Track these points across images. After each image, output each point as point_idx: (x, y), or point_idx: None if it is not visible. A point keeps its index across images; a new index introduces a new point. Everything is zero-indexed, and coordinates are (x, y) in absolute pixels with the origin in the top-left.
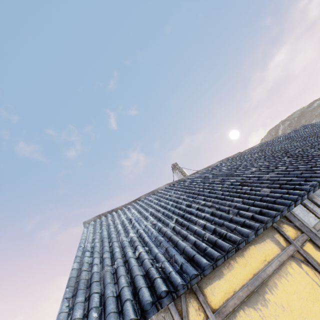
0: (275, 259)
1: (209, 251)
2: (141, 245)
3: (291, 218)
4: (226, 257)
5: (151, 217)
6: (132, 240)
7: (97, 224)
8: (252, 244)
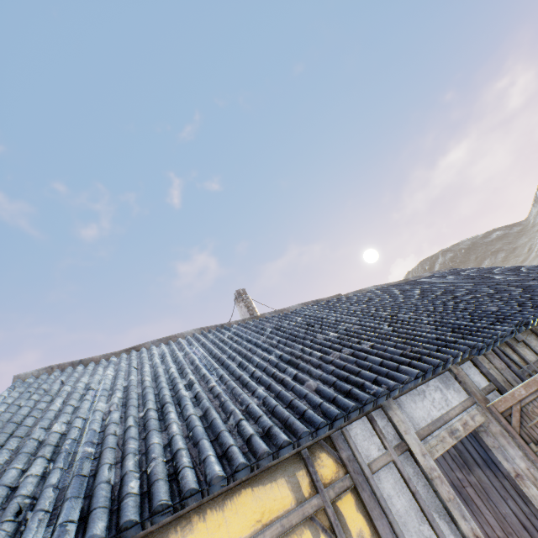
0: (278, 521)
1: (123, 506)
2: (47, 457)
3: (339, 443)
4: (148, 523)
5: (122, 393)
6: (45, 440)
7: (32, 386)
8: (250, 486)
